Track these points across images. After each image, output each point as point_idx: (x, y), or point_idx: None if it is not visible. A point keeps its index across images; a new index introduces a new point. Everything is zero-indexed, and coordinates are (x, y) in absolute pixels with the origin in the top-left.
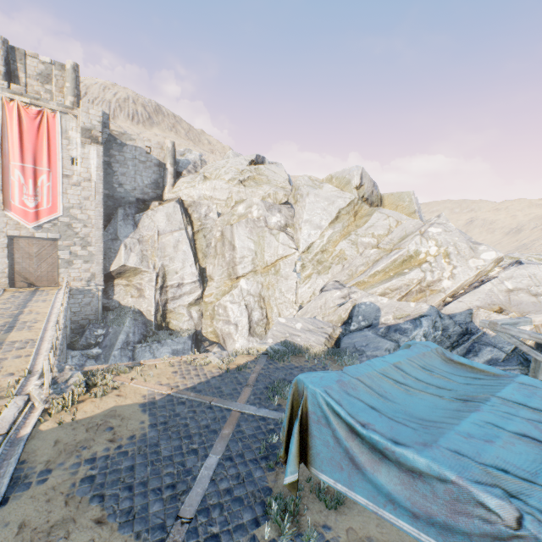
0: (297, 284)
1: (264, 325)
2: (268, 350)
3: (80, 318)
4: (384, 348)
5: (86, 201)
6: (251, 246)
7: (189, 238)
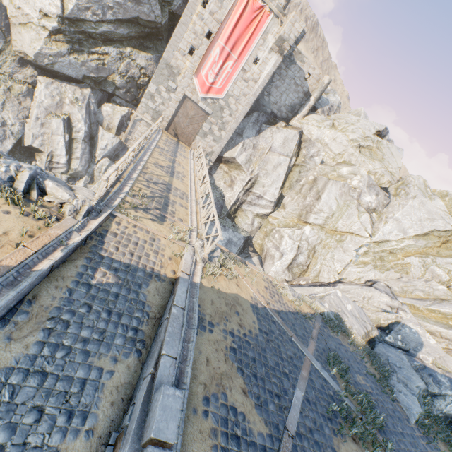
0: (351, 262)
1: (302, 270)
2: (324, 313)
3: None
4: (417, 384)
5: (243, 96)
6: (334, 206)
7: (288, 166)
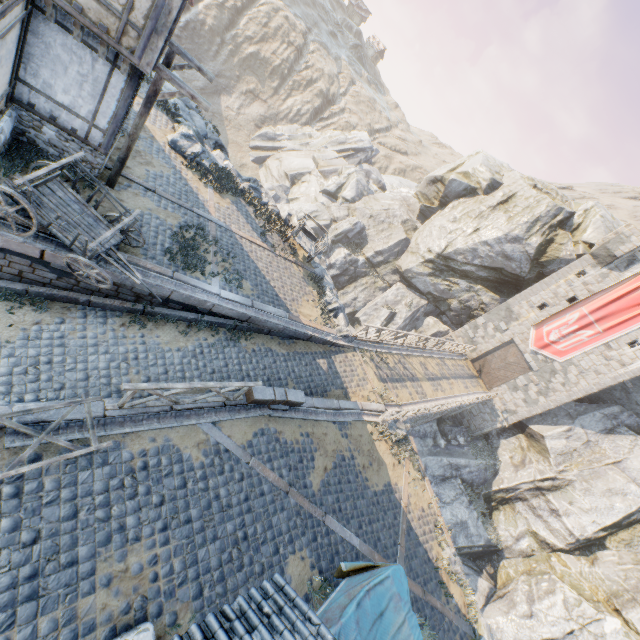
0: None
1: None
2: (481, 637)
3: (467, 417)
4: None
5: (594, 373)
6: None
7: None
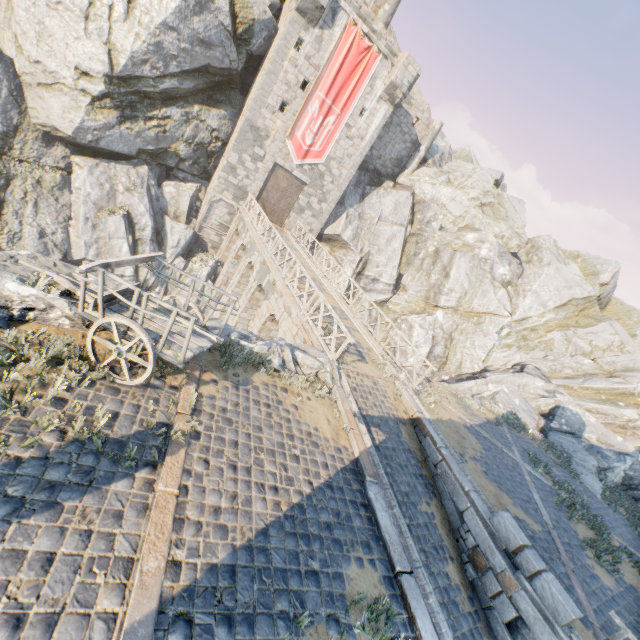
0: (494, 346)
1: (441, 363)
2: (504, 414)
3: None
4: (592, 464)
5: (348, 158)
6: (465, 283)
7: (404, 238)
